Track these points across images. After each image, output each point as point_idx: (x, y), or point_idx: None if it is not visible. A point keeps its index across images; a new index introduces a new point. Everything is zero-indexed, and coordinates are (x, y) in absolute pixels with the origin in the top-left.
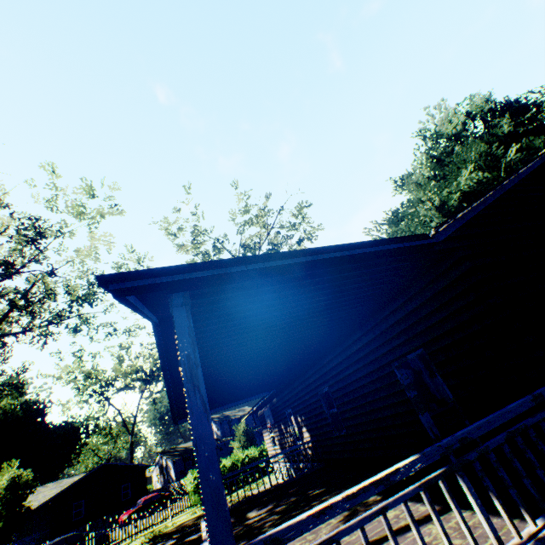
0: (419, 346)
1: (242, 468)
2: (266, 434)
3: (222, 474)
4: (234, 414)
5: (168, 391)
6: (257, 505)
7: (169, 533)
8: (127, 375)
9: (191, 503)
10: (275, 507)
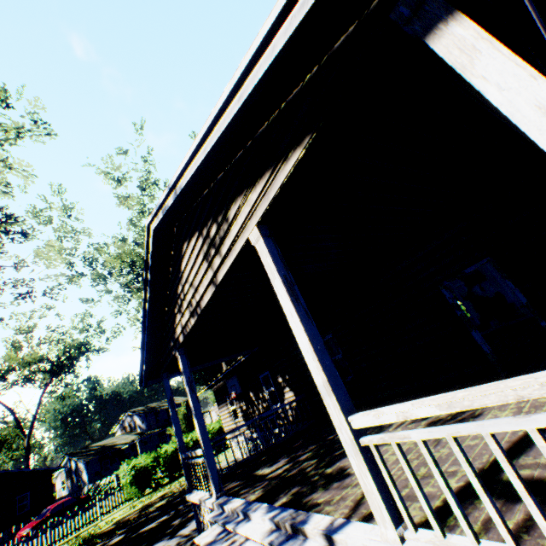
0: (484, 255)
1: (230, 431)
2: (223, 409)
3: (164, 461)
4: (162, 405)
5: (144, 338)
6: (261, 464)
7: (108, 532)
8: (26, 364)
9: (126, 498)
10: (295, 457)
